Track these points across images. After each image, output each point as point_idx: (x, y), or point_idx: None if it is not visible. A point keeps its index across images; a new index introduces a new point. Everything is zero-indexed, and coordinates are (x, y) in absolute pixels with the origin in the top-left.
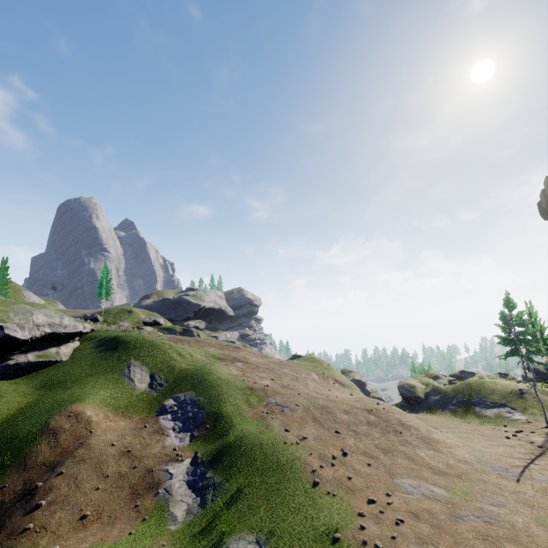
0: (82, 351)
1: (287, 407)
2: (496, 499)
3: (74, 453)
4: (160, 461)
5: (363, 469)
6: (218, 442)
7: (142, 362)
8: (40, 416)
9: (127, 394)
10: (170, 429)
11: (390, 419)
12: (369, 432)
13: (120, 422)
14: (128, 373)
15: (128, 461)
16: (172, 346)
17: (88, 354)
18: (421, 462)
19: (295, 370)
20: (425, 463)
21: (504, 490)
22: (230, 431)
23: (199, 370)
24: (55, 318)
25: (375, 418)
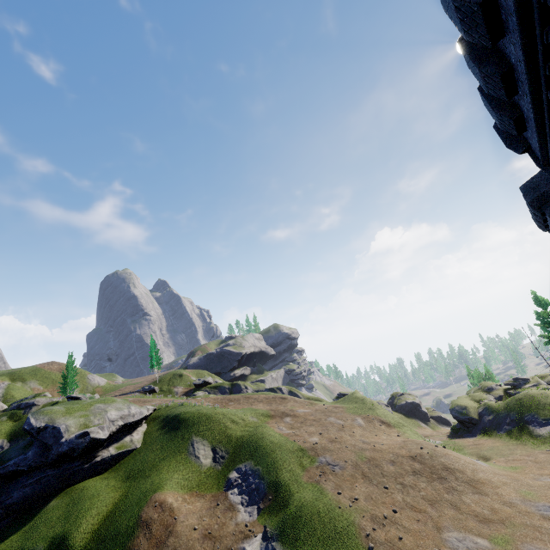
0: (151, 435)
1: (337, 465)
2: (535, 545)
3: (167, 542)
4: (237, 540)
5: (412, 526)
6: (282, 513)
7: (203, 437)
8: (132, 509)
9: (196, 472)
10: (239, 504)
11: (434, 464)
12: (415, 483)
13: (196, 503)
14: (193, 451)
15: (210, 544)
16: (225, 414)
17: (157, 438)
18: (467, 510)
19: (341, 417)
20: (470, 511)
21: (544, 533)
22: (290, 500)
23: (252, 436)
24: (124, 410)
25: (420, 465)
